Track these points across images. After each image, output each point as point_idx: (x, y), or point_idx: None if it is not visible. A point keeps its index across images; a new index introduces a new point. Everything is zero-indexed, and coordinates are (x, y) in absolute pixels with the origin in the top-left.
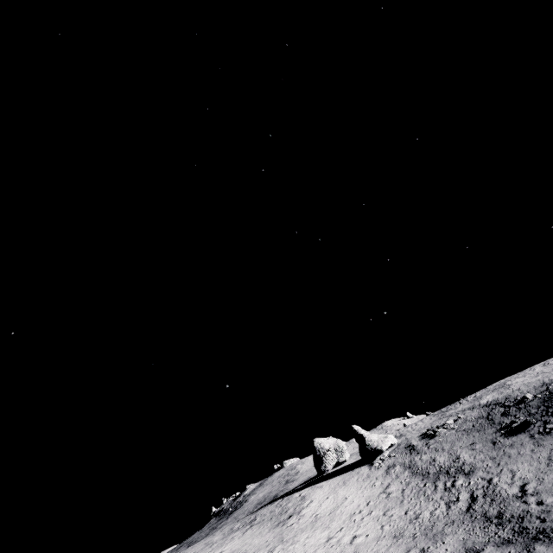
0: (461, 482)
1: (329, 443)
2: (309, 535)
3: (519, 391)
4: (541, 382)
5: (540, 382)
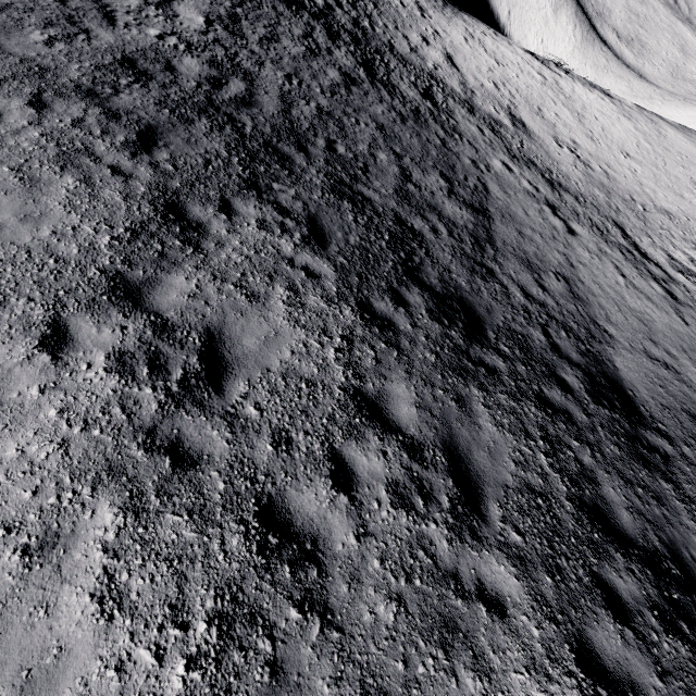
0: None
1: None
2: None
3: None
4: None
5: None
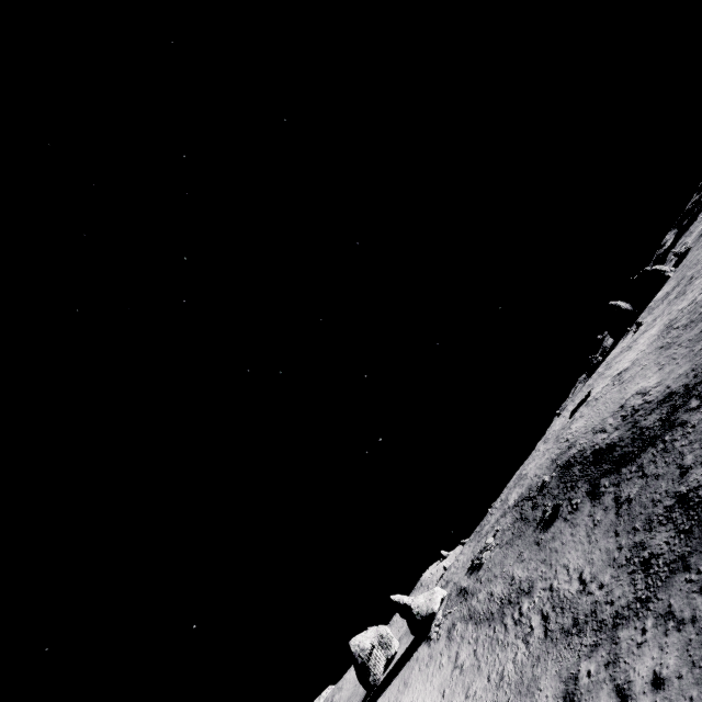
0: (527, 605)
1: (370, 638)
2: None
3: (537, 477)
4: (550, 460)
5: (549, 460)
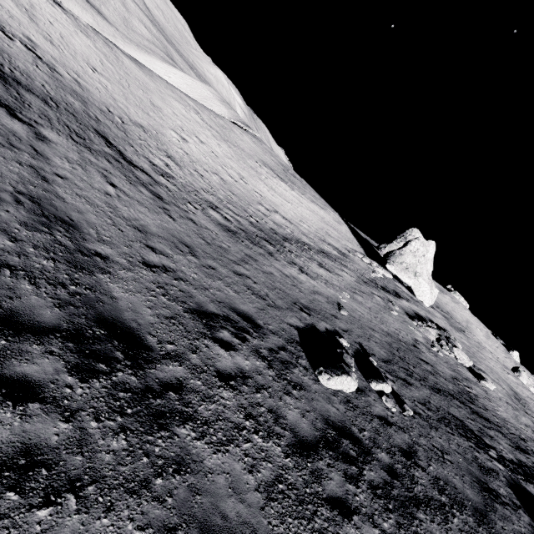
0: (210, 212)
1: None
2: (224, 149)
3: None
4: None
5: None
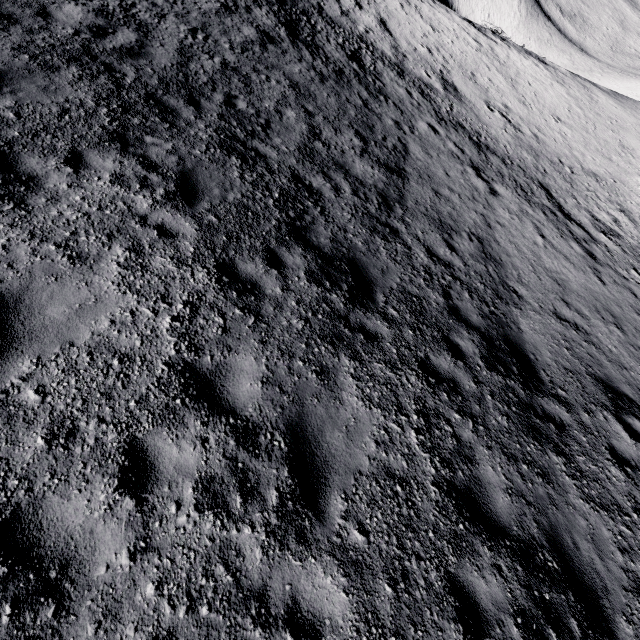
0: None
1: None
2: None
3: None
4: None
5: None
